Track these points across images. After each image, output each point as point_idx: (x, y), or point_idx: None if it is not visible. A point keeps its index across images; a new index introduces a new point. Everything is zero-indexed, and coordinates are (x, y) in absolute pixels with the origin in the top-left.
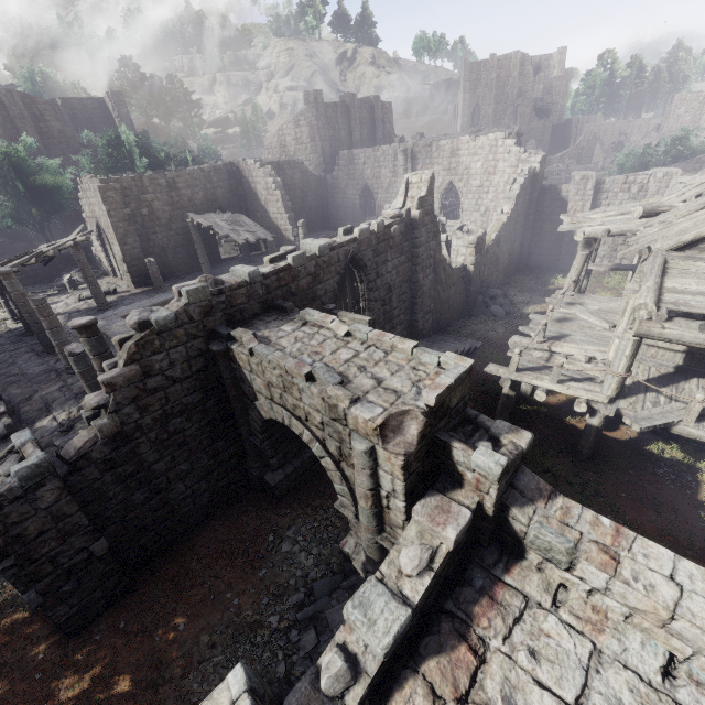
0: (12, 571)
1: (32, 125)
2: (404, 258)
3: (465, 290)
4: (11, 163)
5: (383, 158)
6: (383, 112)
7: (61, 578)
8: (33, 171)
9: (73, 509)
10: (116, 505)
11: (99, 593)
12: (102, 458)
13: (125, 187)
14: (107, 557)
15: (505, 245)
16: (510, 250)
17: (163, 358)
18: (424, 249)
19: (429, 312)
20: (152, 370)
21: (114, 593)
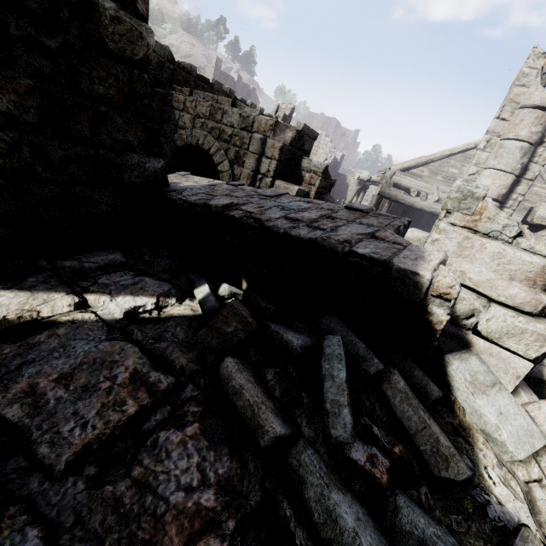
0: None
1: None
2: None
3: None
4: None
5: None
6: (255, 101)
7: None
8: None
9: None
10: None
11: None
12: None
13: None
14: None
15: None
16: None
17: None
18: None
19: None
20: None
21: None
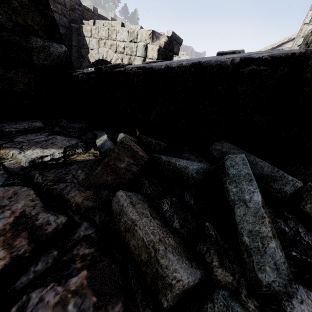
0: None
1: None
2: None
3: None
4: None
5: None
6: None
7: None
8: None
9: None
10: None
11: None
12: None
13: None
14: None
15: None
16: None
17: None
18: None
19: None
20: None
21: None
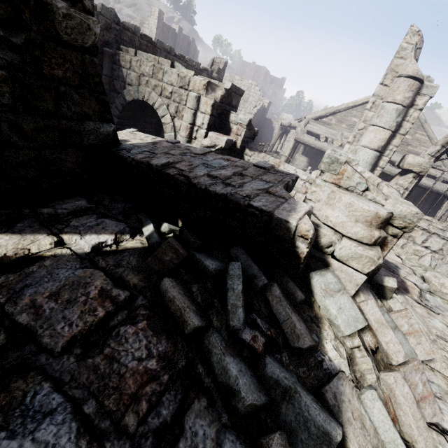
0: None
1: None
2: None
3: None
4: None
5: None
6: (195, 51)
7: None
8: None
9: None
10: None
11: None
12: None
13: None
14: None
15: None
16: None
17: None
18: None
19: None
20: None
21: None
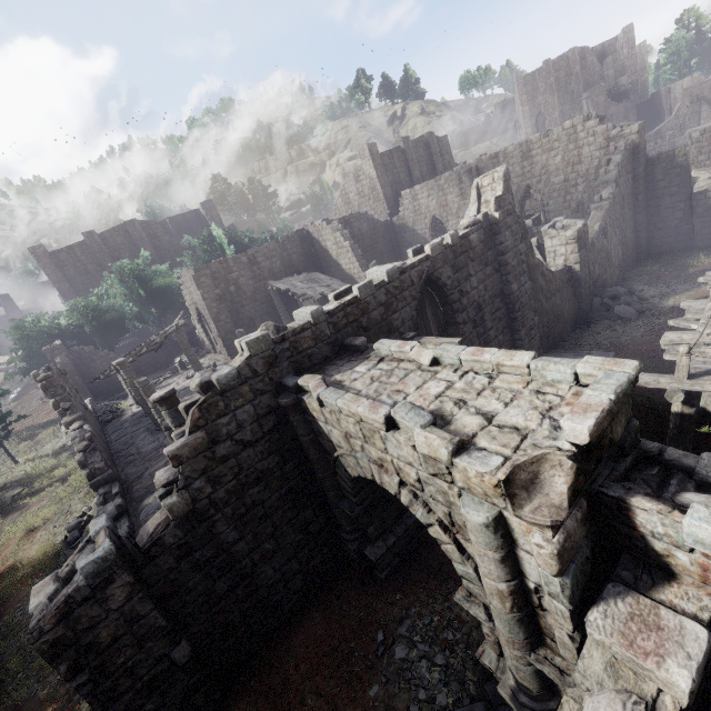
0: (87, 688)
1: (149, 243)
2: (490, 269)
3: (574, 295)
4: (134, 275)
5: (447, 184)
6: (440, 146)
7: (141, 695)
8: (150, 278)
9: (147, 608)
10: (197, 597)
11: (187, 710)
12: (177, 543)
13: (214, 272)
14: (191, 665)
15: (613, 234)
16: (622, 240)
17: (230, 420)
18: (513, 254)
19: (533, 327)
20: (219, 436)
21: (203, 710)
